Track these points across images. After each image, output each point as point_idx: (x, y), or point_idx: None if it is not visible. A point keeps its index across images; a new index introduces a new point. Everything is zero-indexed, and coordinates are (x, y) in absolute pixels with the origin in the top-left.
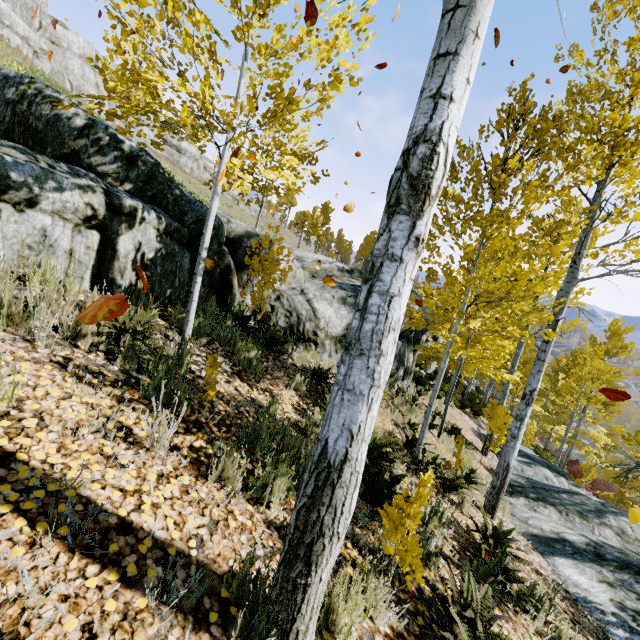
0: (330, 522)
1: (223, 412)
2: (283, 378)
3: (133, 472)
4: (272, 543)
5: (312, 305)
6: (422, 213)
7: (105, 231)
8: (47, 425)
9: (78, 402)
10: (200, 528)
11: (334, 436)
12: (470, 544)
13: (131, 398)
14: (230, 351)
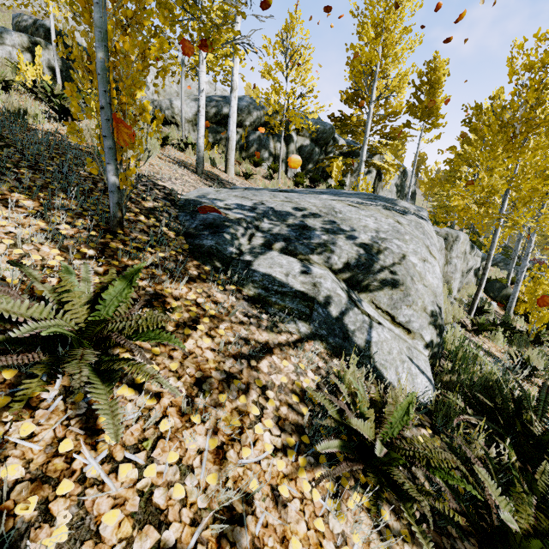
0: None
1: None
2: None
3: None
4: None
5: (172, 103)
6: None
7: (33, 53)
8: None
9: None
10: None
11: None
12: None
13: None
14: None
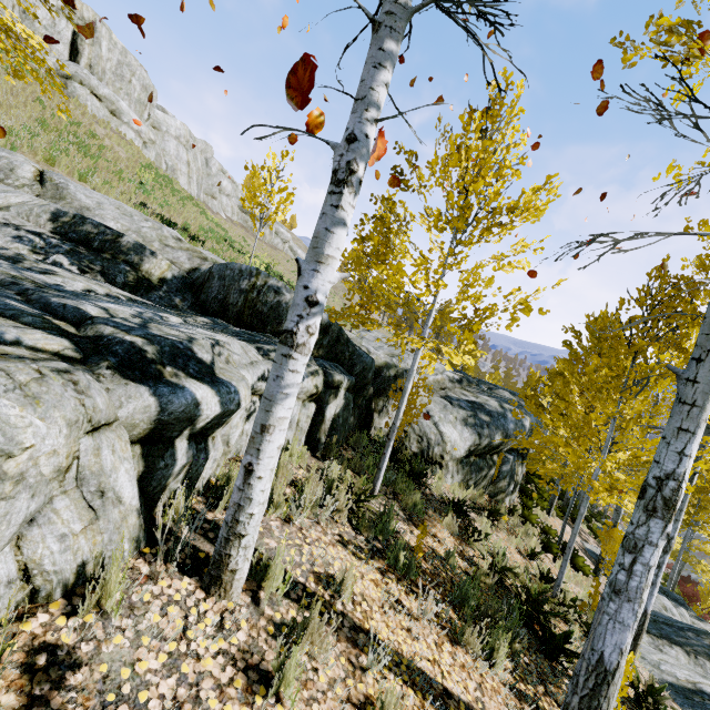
0: (606, 708)
1: (427, 570)
2: (434, 515)
3: (424, 643)
4: (514, 703)
5: (439, 428)
6: (671, 519)
7: (319, 401)
8: (371, 606)
9: (368, 580)
10: (476, 691)
11: (608, 651)
12: (625, 698)
13: (385, 569)
14: (394, 492)
